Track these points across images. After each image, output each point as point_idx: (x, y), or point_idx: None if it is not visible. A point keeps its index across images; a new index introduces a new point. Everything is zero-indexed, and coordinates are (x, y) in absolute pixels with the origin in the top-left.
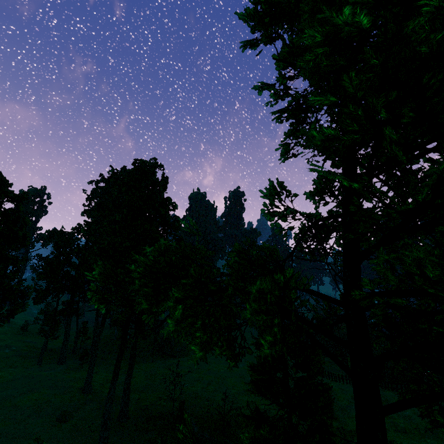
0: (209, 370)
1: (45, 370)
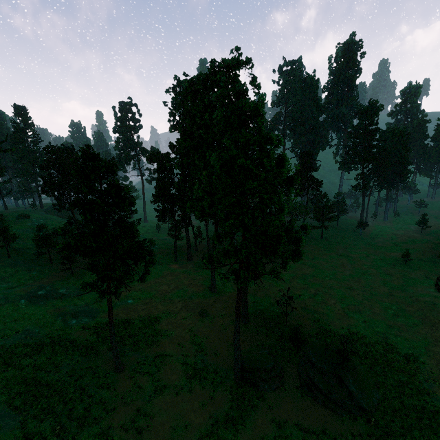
0: (314, 277)
1: (181, 268)
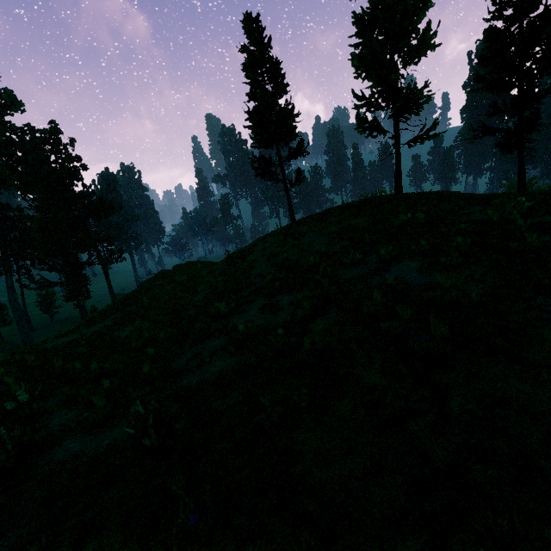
0: None
1: None
